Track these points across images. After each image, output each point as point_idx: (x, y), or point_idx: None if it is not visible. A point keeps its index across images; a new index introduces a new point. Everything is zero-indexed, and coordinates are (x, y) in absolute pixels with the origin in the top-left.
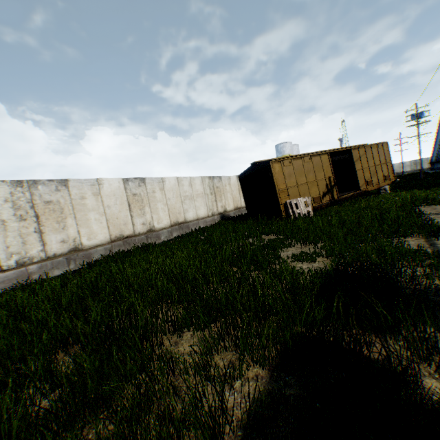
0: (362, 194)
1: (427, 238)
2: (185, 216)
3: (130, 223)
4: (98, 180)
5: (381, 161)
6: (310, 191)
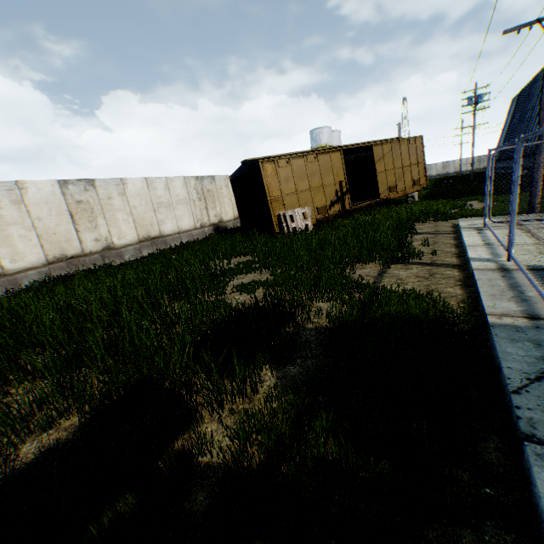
0: (391, 202)
1: (386, 266)
2: (160, 229)
3: (76, 240)
4: (19, 183)
5: (412, 162)
6: (313, 199)
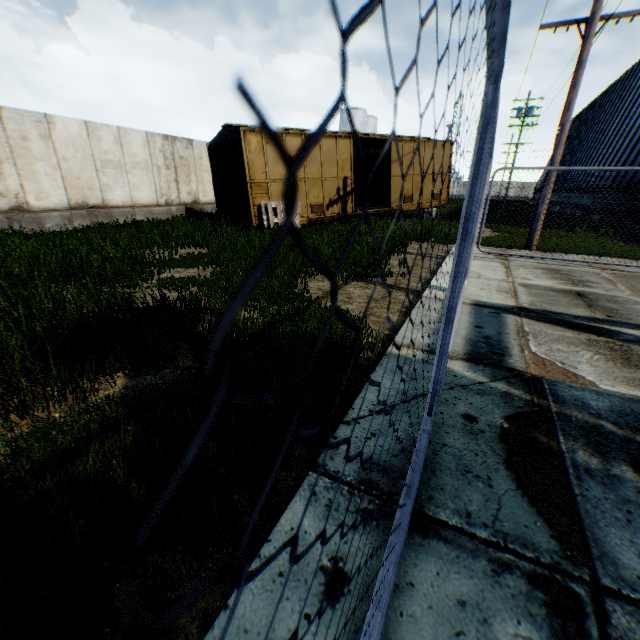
0: (408, 216)
1: (347, 282)
2: (104, 197)
3: None
4: None
5: (436, 171)
6: (308, 194)
